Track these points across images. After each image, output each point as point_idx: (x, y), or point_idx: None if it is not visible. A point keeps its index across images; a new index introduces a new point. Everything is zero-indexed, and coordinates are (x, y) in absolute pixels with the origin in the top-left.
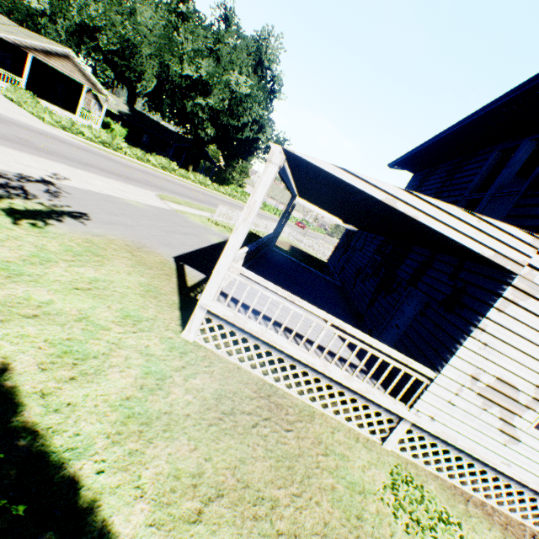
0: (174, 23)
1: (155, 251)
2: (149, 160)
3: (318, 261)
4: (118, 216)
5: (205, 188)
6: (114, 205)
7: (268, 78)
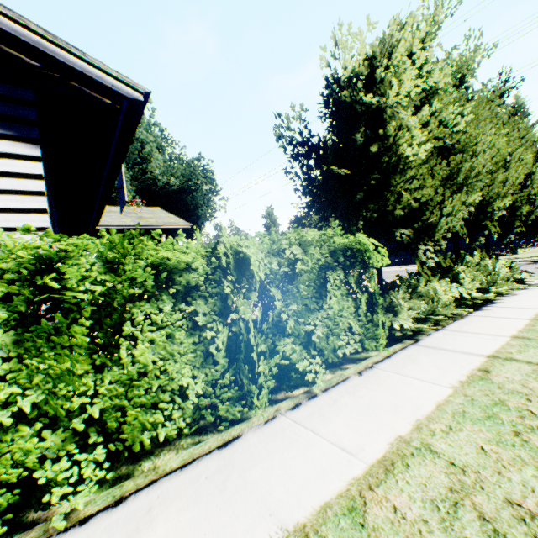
0: None
1: None
2: None
3: None
4: None
5: None
6: None
7: None
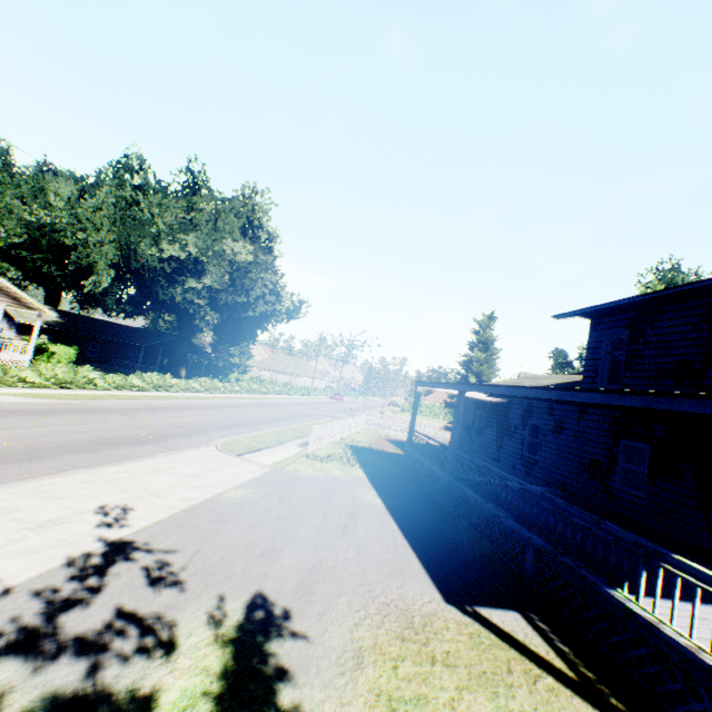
0: (129, 197)
1: (422, 610)
2: (134, 384)
3: (432, 449)
4: (280, 553)
5: (217, 394)
6: (235, 522)
7: (263, 238)
